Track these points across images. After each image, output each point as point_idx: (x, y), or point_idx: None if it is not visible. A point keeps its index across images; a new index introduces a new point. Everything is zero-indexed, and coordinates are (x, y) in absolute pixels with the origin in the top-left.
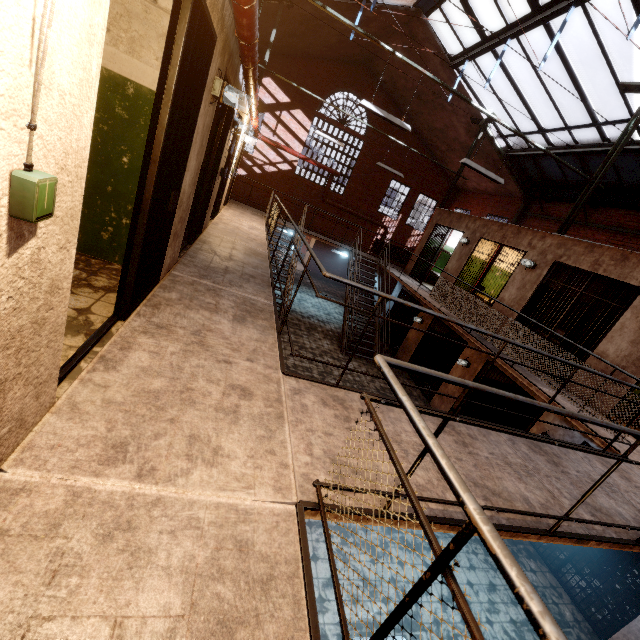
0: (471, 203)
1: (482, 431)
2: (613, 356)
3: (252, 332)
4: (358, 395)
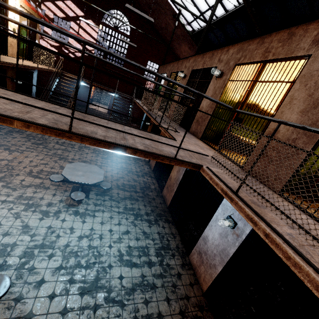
0: None
1: (30, 99)
2: (205, 107)
3: None
4: None
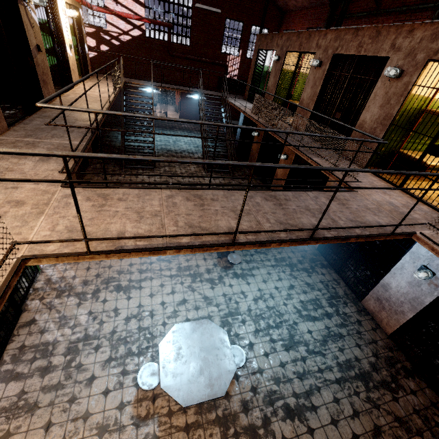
0: (294, 22)
1: (227, 195)
2: (369, 122)
3: (51, 165)
4: (124, 190)
